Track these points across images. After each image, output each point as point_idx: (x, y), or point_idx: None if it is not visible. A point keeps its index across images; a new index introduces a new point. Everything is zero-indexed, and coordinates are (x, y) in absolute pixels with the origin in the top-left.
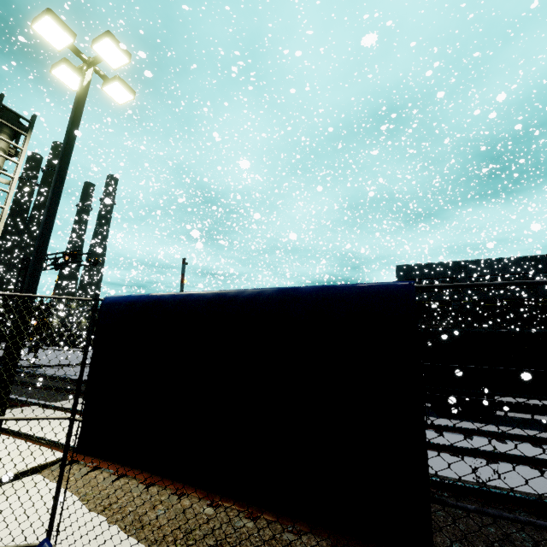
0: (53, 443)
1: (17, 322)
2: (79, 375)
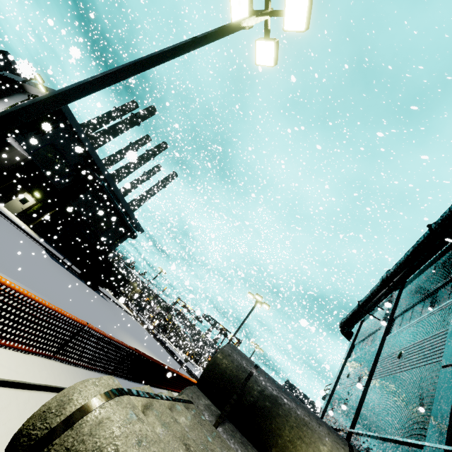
0: None
1: None
2: None
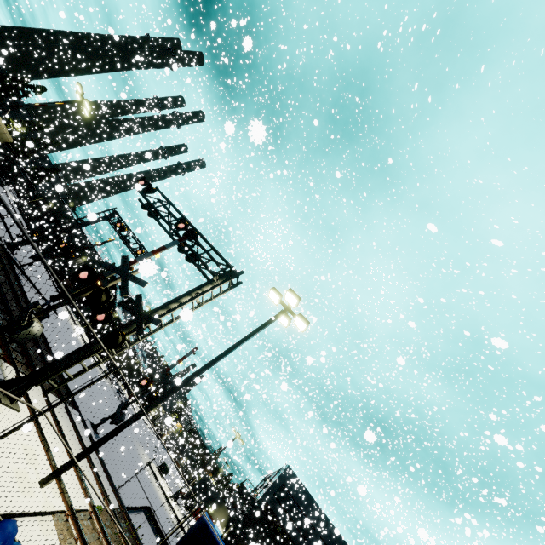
0: (64, 486)
1: (137, 416)
2: (163, 541)
